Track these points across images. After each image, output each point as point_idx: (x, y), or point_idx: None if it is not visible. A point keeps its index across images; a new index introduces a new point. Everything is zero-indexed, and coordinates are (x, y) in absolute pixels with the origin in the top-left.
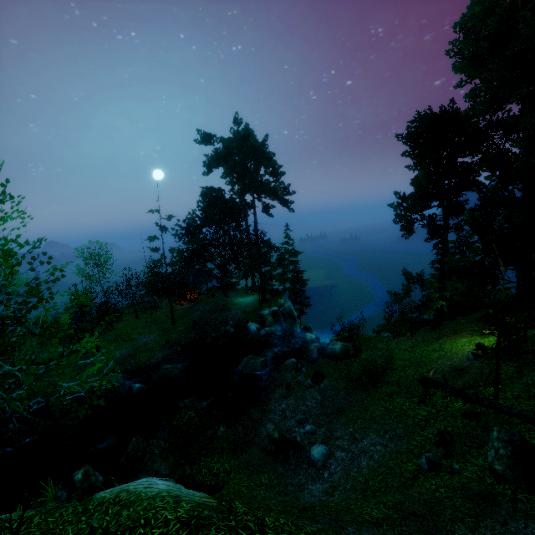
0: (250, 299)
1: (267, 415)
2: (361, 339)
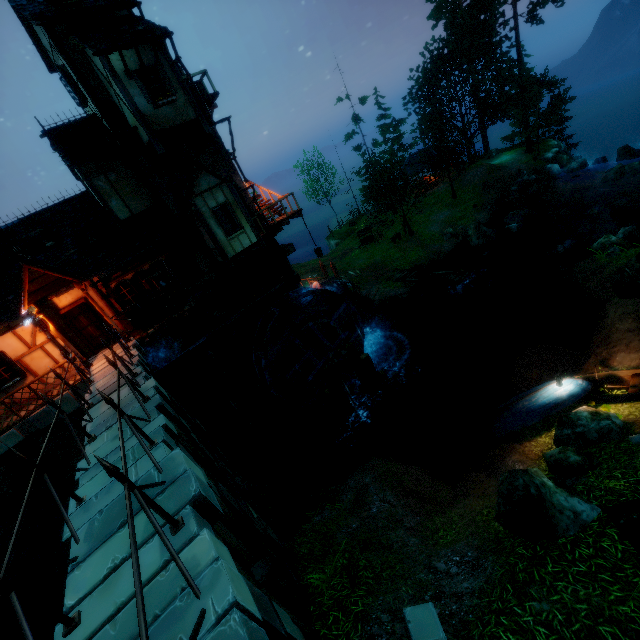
0: (508, 157)
1: None
2: None
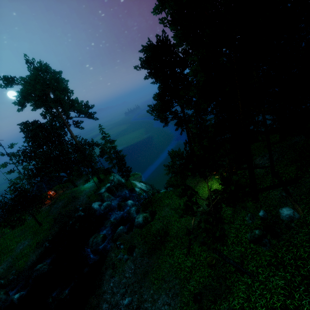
0: (91, 183)
1: (102, 297)
2: (156, 201)
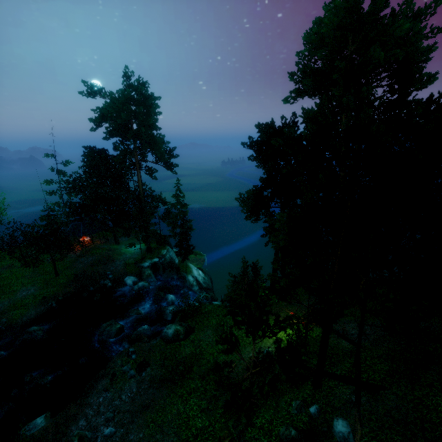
0: (137, 248)
1: (83, 410)
2: (201, 315)
